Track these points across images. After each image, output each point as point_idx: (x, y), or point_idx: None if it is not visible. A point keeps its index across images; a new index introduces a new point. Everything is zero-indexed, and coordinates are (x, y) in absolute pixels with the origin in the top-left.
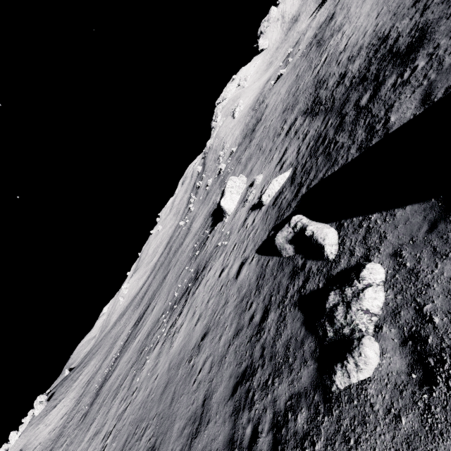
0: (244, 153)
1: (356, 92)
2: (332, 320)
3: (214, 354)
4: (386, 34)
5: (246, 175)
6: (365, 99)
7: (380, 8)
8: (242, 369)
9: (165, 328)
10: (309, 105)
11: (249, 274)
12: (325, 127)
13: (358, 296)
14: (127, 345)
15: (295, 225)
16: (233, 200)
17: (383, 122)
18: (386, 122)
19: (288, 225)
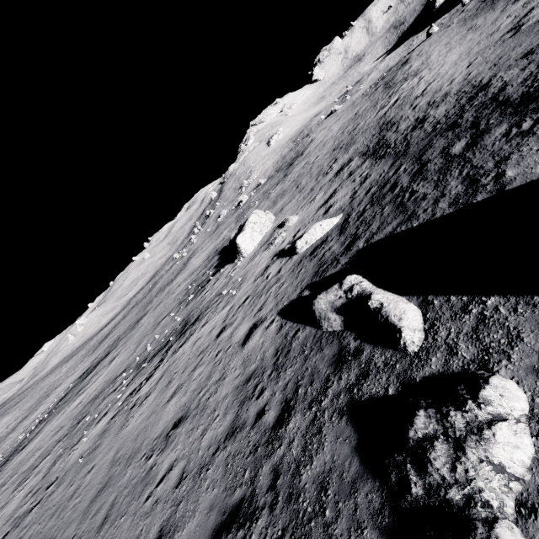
0: (276, 187)
1: (444, 138)
2: (423, 466)
3: (190, 457)
4: (485, 83)
5: (274, 213)
6: (459, 146)
7: (473, 58)
8: (233, 501)
9: (122, 393)
10: (371, 146)
11: (263, 343)
12: (395, 173)
13: (480, 433)
14: (61, 405)
15: (350, 289)
16: (253, 239)
17: (494, 175)
18: (499, 176)
19: (339, 287)
